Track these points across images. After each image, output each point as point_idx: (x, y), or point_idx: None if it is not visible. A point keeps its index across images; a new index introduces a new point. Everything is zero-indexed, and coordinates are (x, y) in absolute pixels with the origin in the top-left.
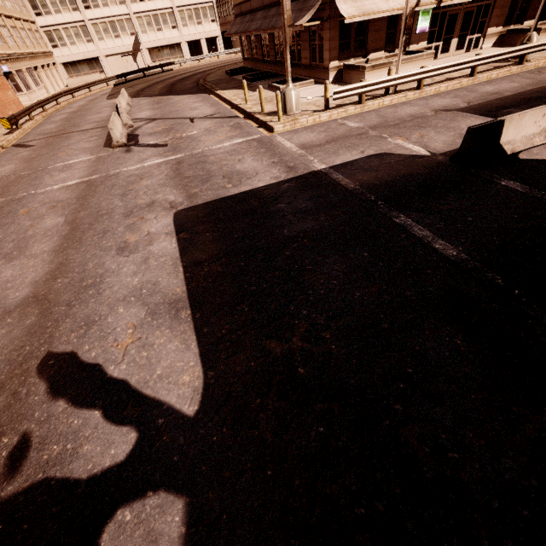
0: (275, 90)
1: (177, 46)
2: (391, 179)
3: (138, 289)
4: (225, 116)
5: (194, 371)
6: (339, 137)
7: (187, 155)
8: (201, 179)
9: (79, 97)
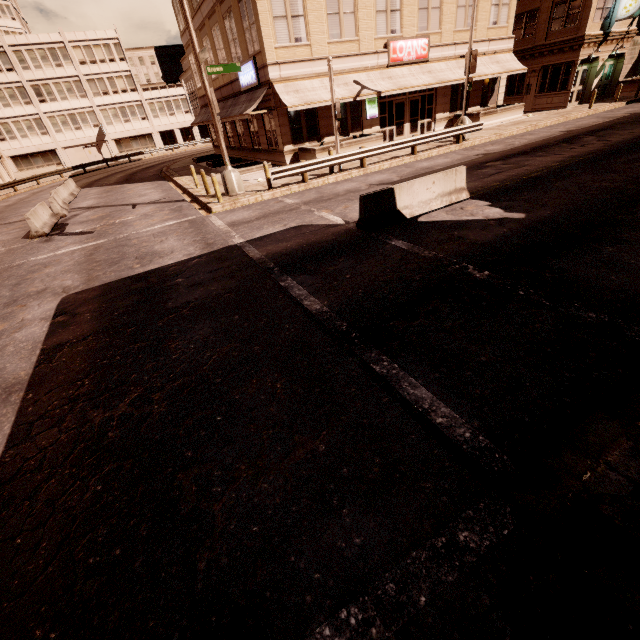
0: None
1: (147, 136)
2: (297, 247)
3: None
4: (171, 200)
5: None
6: (271, 213)
7: (109, 240)
8: (111, 262)
9: (23, 190)
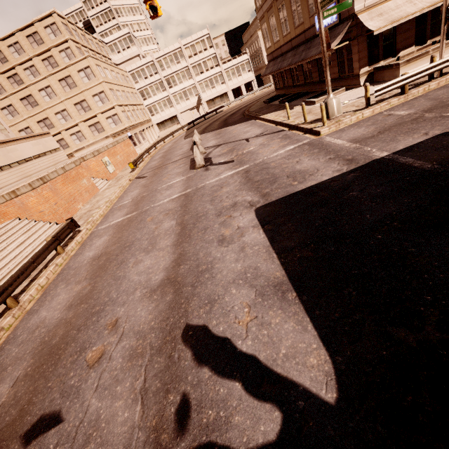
0: (310, 104)
1: (224, 95)
2: None
3: (243, 273)
4: (273, 132)
5: (319, 354)
6: (392, 126)
7: (251, 165)
8: (269, 181)
9: (167, 142)
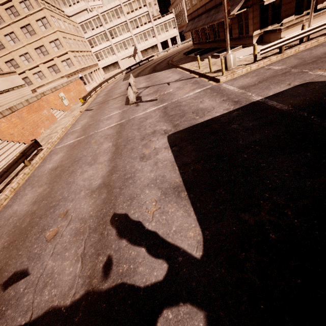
0: (216, 57)
1: (155, 46)
2: (318, 99)
3: (154, 180)
4: (187, 78)
5: (195, 230)
6: (268, 77)
7: (169, 103)
8: (179, 115)
9: (110, 82)
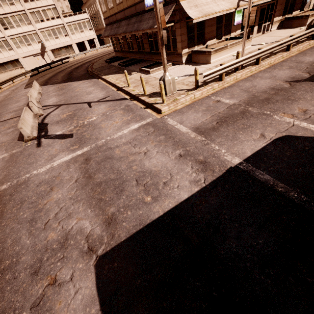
0: (145, 73)
1: (69, 46)
2: None
3: None
4: (115, 99)
5: None
6: (226, 117)
7: (92, 148)
8: (114, 187)
9: (5, 88)
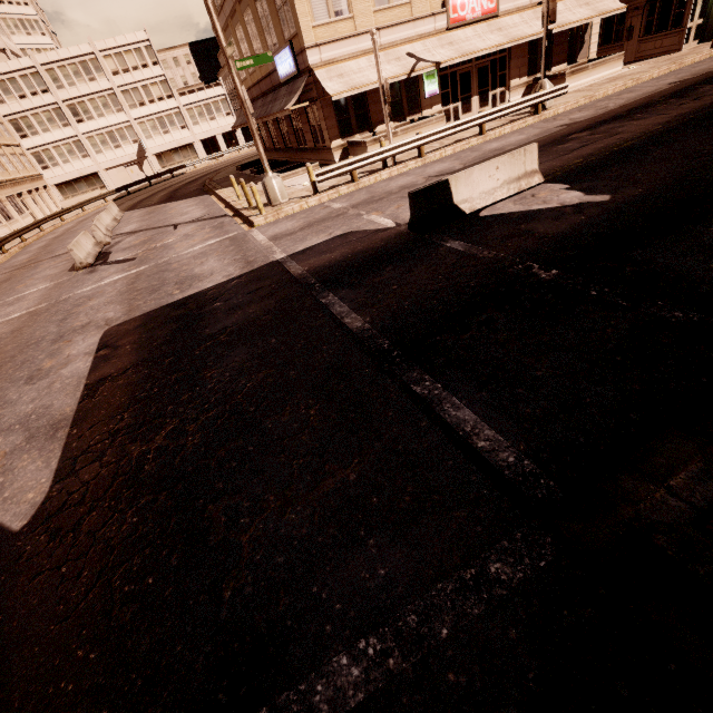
0: None
1: (189, 147)
2: (342, 258)
3: (28, 416)
4: (212, 217)
5: (41, 487)
6: (316, 222)
7: (150, 266)
8: (152, 290)
9: (69, 220)
